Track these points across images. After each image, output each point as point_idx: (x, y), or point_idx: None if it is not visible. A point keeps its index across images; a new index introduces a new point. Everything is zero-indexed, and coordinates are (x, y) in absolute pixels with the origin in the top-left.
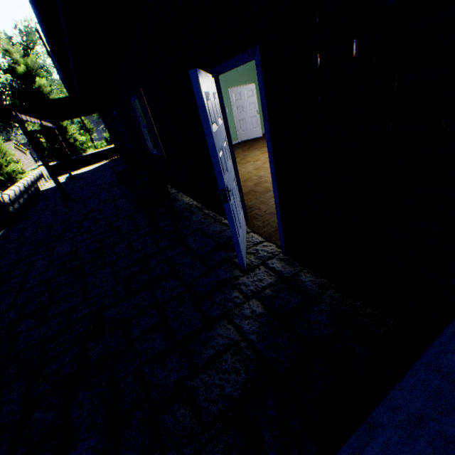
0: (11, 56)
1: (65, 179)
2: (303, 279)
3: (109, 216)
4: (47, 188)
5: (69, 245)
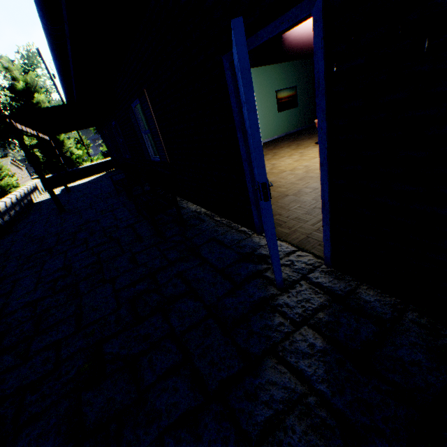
0: (11, 73)
1: (60, 191)
2: (364, 297)
3: (107, 226)
4: (41, 200)
5: (61, 259)
